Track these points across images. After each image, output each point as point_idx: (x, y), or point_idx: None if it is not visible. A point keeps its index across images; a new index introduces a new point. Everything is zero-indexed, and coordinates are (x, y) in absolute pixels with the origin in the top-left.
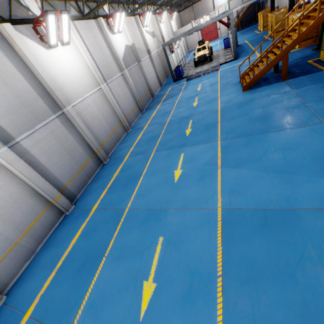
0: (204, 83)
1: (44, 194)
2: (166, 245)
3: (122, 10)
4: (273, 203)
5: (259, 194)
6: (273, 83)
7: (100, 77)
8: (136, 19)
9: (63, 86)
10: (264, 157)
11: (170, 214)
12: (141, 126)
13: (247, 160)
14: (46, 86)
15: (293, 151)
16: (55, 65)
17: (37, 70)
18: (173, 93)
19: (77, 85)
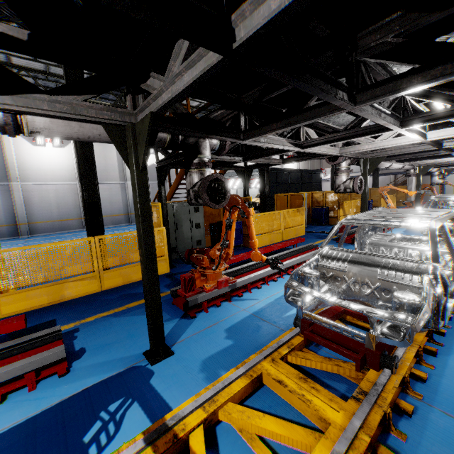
0: None
1: None
2: None
3: None
4: None
5: None
6: None
7: None
8: None
9: (28, 169)
10: None
11: None
12: None
13: None
14: (7, 164)
15: None
16: (34, 156)
17: (7, 154)
18: None
19: (46, 173)
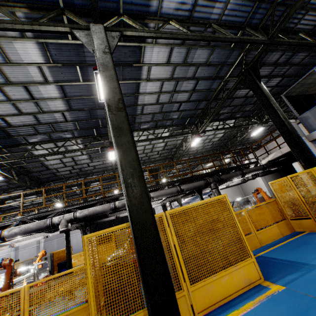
0: None
1: None
2: None
3: None
4: None
5: None
6: None
7: (13, 248)
8: None
9: None
10: None
11: None
12: None
13: None
14: None
15: None
16: None
17: None
18: None
19: None
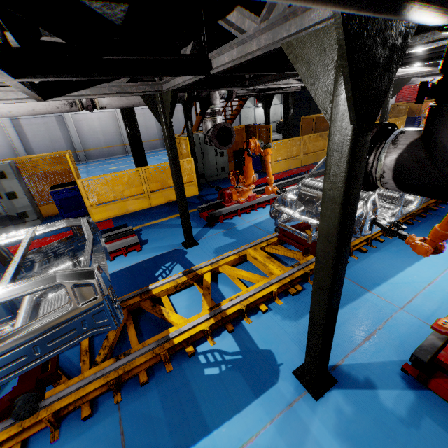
0: None
1: (17, 152)
2: None
3: None
4: None
5: None
6: None
7: None
8: None
9: None
10: None
11: None
12: None
13: None
14: None
15: None
16: None
17: None
18: None
19: None
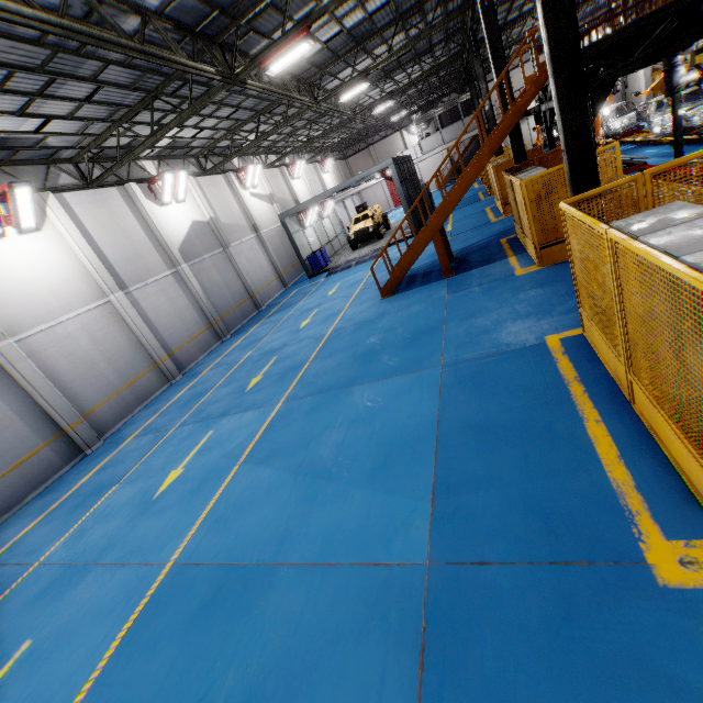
0: (346, 281)
1: None
2: (22, 664)
3: (194, 166)
4: (254, 551)
5: (251, 528)
6: (431, 283)
7: (109, 282)
8: (229, 177)
9: (3, 305)
10: (316, 439)
11: (88, 579)
12: (201, 369)
13: (288, 447)
14: None
15: (365, 425)
16: None
17: None
18: (291, 302)
19: (43, 299)
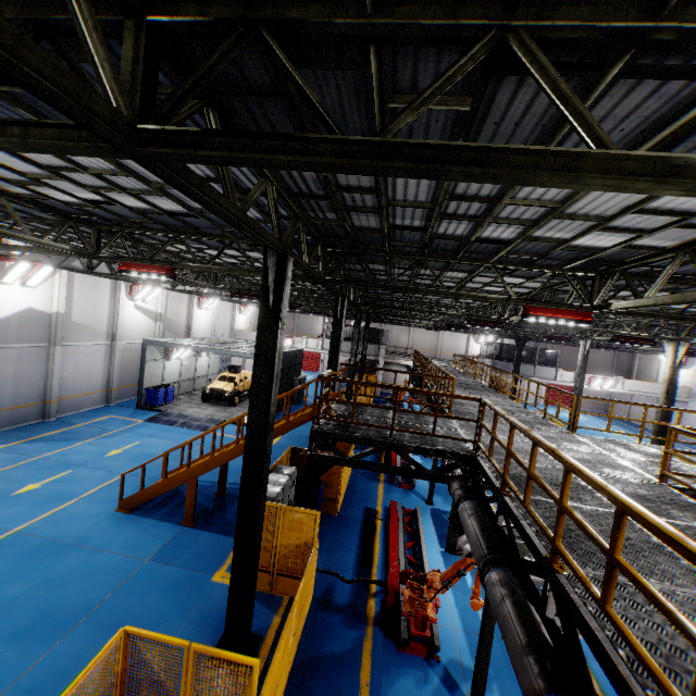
0: (145, 444)
1: None
2: None
3: (82, 262)
4: None
5: None
6: (169, 521)
7: None
8: (118, 285)
9: None
10: None
11: None
12: None
13: None
14: None
15: None
16: None
17: None
18: (78, 433)
19: None
